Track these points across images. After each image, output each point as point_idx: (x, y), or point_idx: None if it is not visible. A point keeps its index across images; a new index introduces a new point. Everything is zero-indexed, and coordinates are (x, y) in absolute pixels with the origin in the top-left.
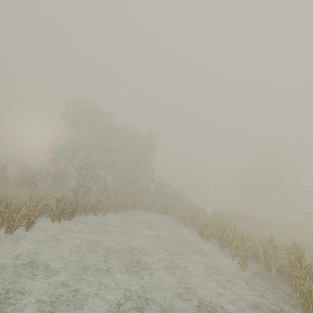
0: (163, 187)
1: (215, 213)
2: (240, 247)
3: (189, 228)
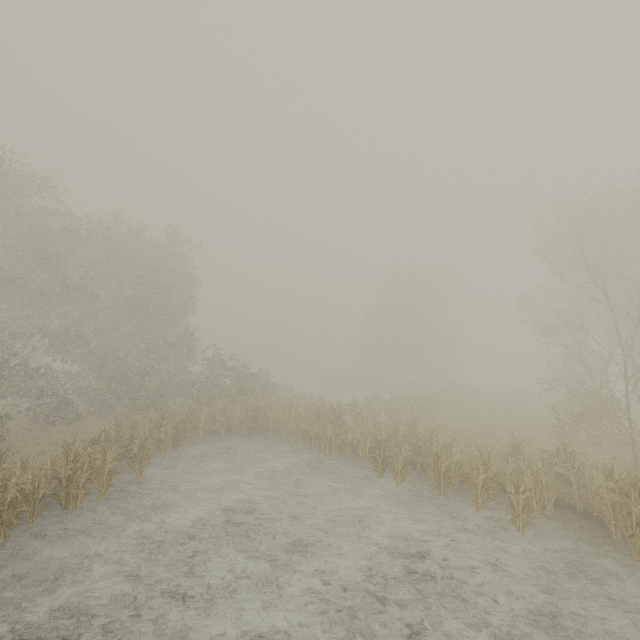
0: (230, 369)
1: (356, 406)
2: (511, 487)
3: (334, 458)
